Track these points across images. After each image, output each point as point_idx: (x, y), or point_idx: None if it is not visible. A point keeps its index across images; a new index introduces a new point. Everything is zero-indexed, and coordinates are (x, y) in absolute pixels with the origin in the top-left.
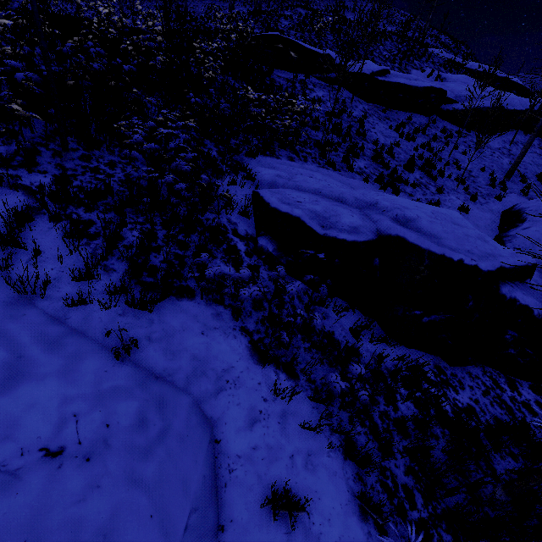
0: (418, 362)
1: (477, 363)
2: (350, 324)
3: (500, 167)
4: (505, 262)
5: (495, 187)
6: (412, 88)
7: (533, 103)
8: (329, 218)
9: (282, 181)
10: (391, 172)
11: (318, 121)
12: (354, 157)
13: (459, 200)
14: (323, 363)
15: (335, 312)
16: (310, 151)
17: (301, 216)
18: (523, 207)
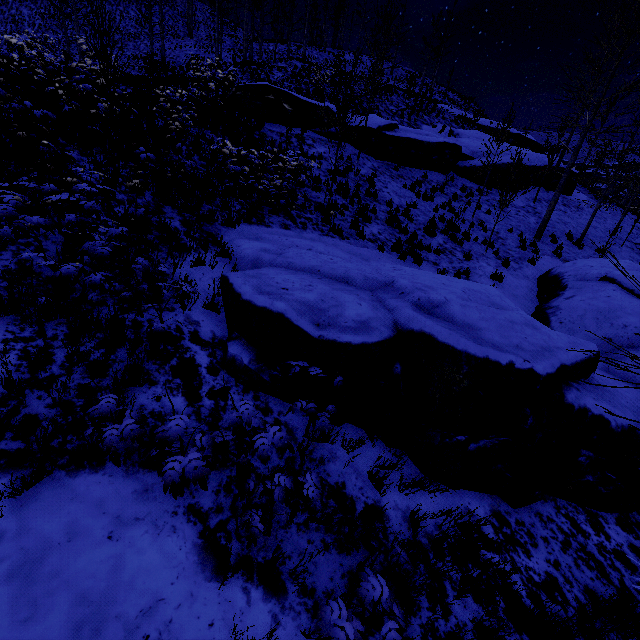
0: (470, 511)
1: (546, 496)
2: (368, 465)
3: (527, 226)
4: (565, 358)
5: (526, 249)
6: (425, 144)
7: (551, 159)
8: (328, 309)
9: (268, 257)
10: (410, 237)
11: (320, 180)
12: (365, 222)
13: (490, 266)
14: (327, 548)
15: (346, 449)
16: (310, 216)
17: (284, 311)
18: (561, 271)
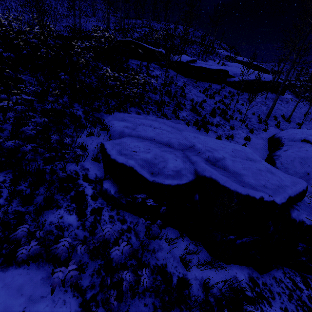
0: (237, 278)
1: (278, 266)
2: (180, 252)
3: (262, 112)
4: (291, 192)
5: (262, 123)
6: (210, 69)
7: (274, 77)
8: (158, 164)
9: (128, 131)
10: (202, 118)
11: (157, 89)
12: (179, 110)
13: (243, 133)
14: (155, 309)
15: (167, 242)
16: (151, 107)
17: (133, 166)
18: (280, 136)
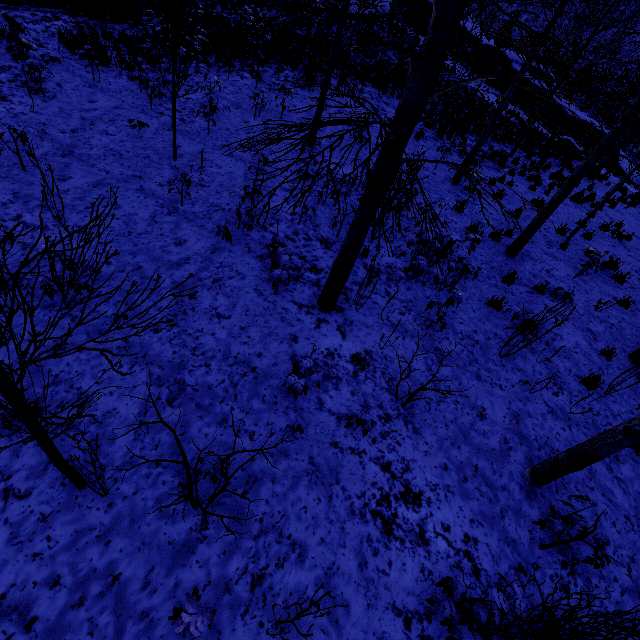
0: None
1: None
2: None
3: None
4: None
5: None
6: None
7: None
8: None
9: None
10: None
11: None
12: None
13: None
14: None
15: None
16: None
17: None
18: None
